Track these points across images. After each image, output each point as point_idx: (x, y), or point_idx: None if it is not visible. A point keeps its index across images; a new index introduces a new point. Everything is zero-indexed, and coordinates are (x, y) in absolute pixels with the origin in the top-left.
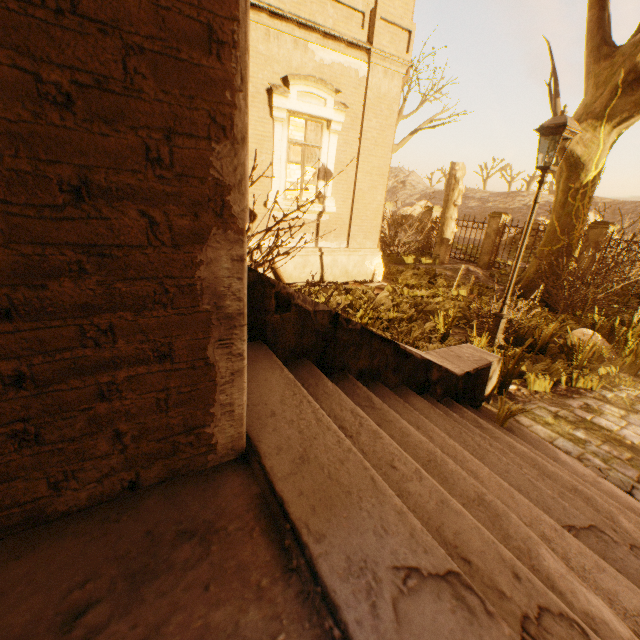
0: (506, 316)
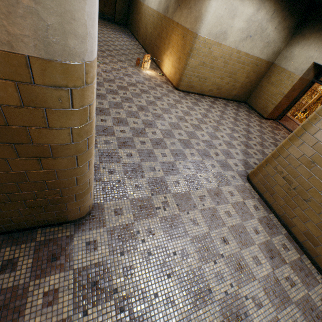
0: (297, 116)
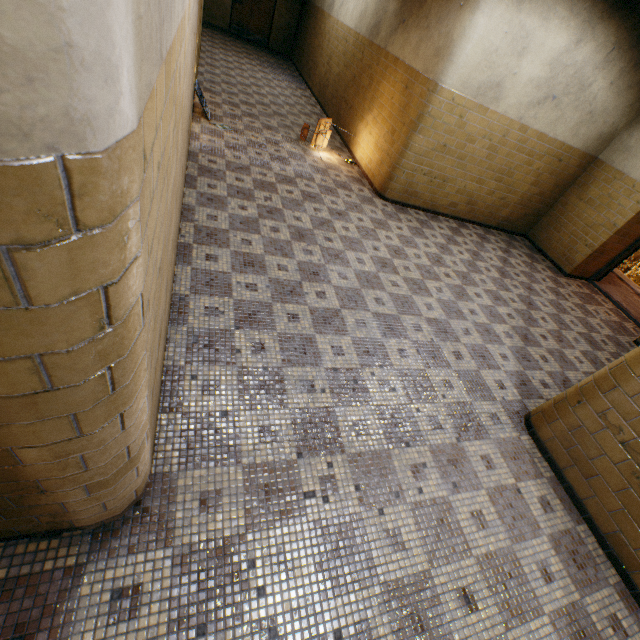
0: (632, 270)
